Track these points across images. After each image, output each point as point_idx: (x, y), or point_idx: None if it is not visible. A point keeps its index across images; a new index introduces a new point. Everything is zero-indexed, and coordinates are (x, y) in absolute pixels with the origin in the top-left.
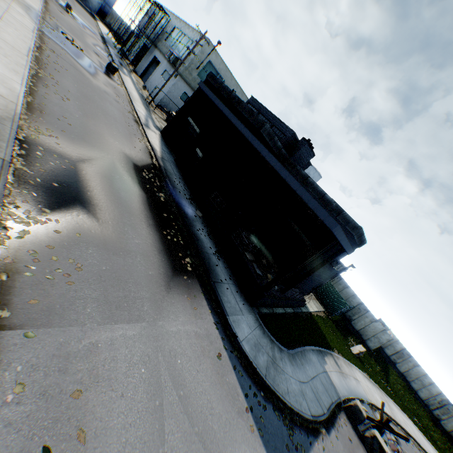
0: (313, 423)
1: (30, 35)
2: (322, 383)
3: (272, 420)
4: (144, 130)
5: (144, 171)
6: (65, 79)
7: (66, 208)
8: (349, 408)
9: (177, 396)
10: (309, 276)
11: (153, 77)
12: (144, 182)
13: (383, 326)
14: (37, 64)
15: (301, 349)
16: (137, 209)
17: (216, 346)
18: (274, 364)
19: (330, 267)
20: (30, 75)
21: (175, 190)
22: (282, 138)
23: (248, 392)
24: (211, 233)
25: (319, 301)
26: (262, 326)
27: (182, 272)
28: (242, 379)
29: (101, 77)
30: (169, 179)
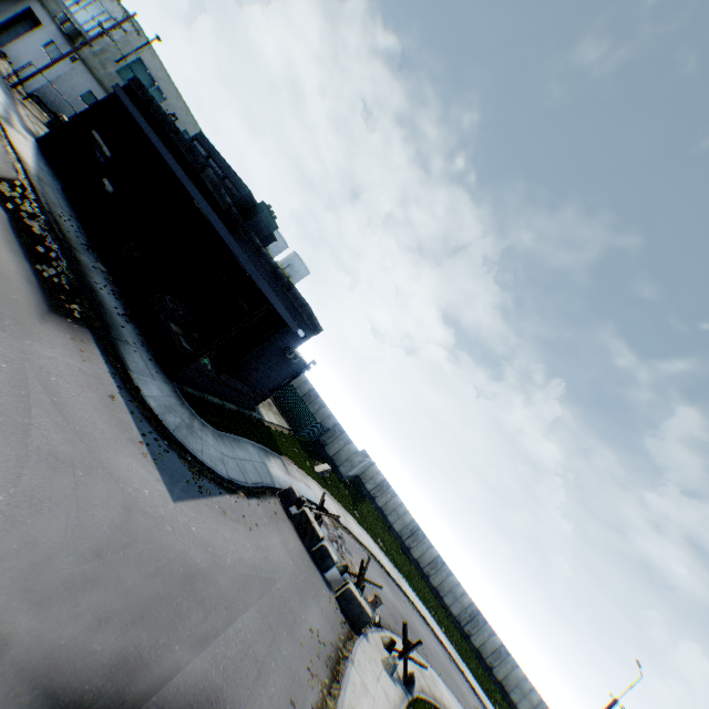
0: (229, 485)
1: None
2: (255, 468)
3: (175, 462)
4: (3, 127)
5: (5, 185)
6: None
7: None
8: (284, 493)
9: (50, 399)
10: (259, 366)
11: (25, 44)
12: (4, 198)
13: (367, 458)
14: None
15: (236, 437)
16: None
17: (109, 389)
18: (190, 430)
19: (285, 358)
20: None
21: (61, 226)
22: (236, 195)
23: (147, 434)
24: (120, 295)
25: (285, 419)
26: (182, 399)
27: (66, 314)
28: (141, 423)
29: None
30: (52, 209)
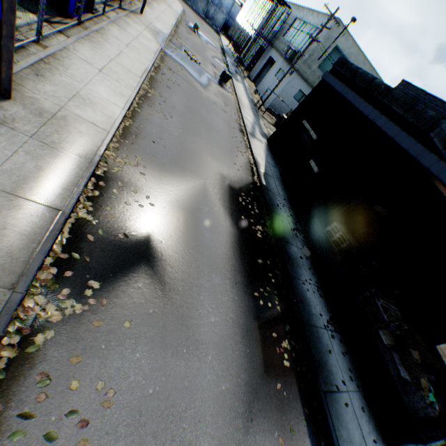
0: None
1: (151, 56)
2: None
3: None
4: (248, 140)
5: (241, 195)
6: (174, 95)
7: (123, 274)
8: None
9: None
10: None
11: (266, 79)
12: (238, 211)
13: None
14: (148, 84)
15: None
16: (223, 258)
17: None
18: None
19: None
20: (138, 96)
21: (276, 218)
22: None
23: None
24: (321, 285)
25: None
26: None
27: (274, 374)
28: None
29: (213, 87)
30: (271, 202)
